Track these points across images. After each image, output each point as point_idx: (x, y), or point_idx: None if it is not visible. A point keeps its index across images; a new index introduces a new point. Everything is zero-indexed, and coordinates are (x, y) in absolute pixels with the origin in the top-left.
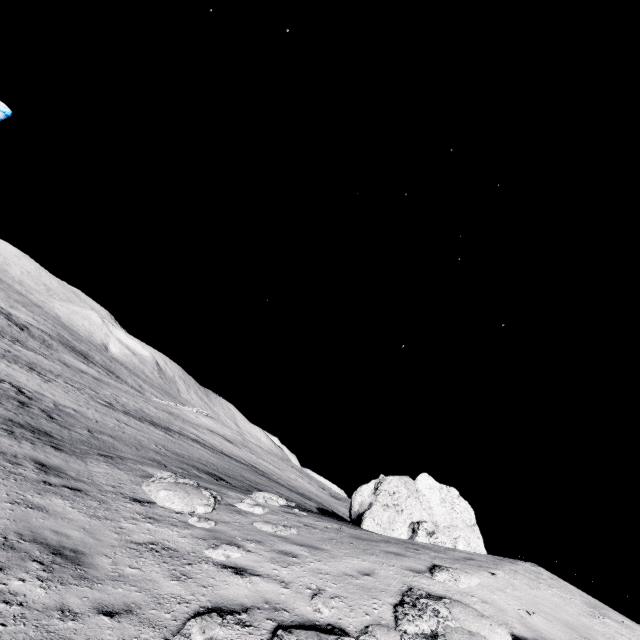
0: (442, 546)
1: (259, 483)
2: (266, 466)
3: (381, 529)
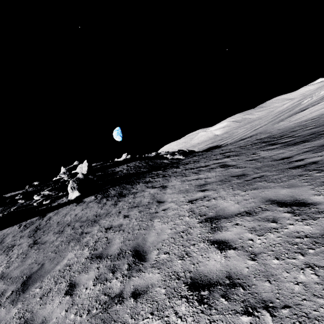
0: None
1: None
2: None
3: None
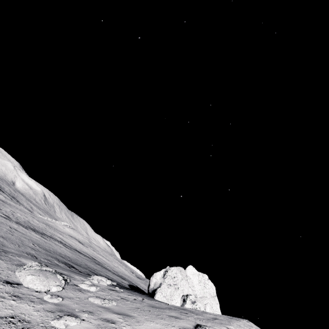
0: (200, 310)
1: (96, 269)
2: (101, 258)
3: (165, 299)
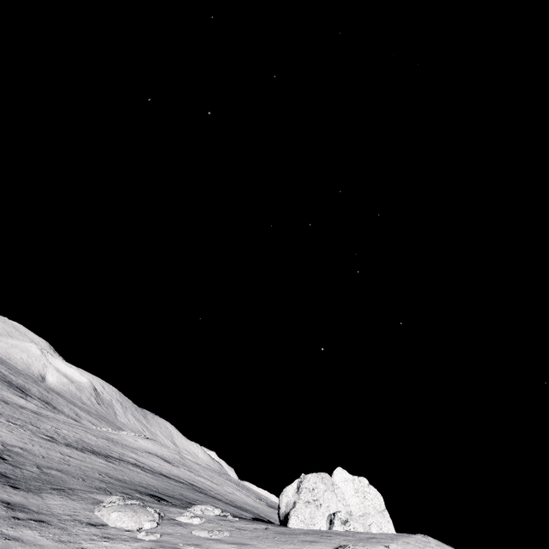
0: (352, 531)
1: (197, 500)
2: (204, 482)
3: (304, 525)
